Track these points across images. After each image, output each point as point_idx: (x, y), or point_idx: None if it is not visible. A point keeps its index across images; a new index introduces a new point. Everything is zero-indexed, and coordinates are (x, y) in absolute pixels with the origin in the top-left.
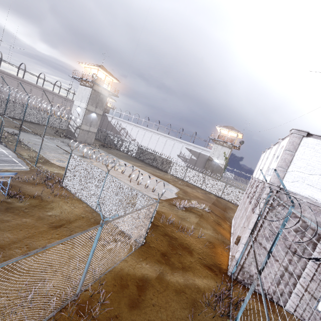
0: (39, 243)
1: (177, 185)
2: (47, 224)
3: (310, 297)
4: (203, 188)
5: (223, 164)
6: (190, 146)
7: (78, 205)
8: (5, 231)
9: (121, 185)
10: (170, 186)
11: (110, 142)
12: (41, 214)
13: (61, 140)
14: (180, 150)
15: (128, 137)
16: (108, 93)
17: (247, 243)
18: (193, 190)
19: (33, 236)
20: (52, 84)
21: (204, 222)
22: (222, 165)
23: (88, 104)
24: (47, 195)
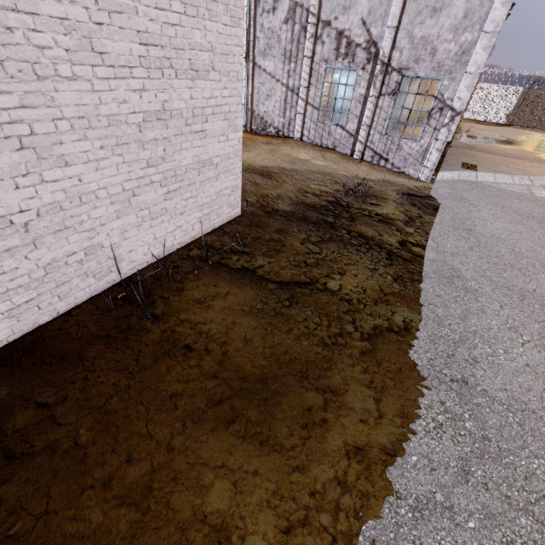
0: None
1: None
2: None
3: (312, 109)
4: None
5: None
6: None
7: None
8: None
9: None
10: None
11: None
12: None
13: None
14: None
15: None
16: None
17: (246, 74)
18: None
19: None
20: None
21: None
22: None
23: None
24: None
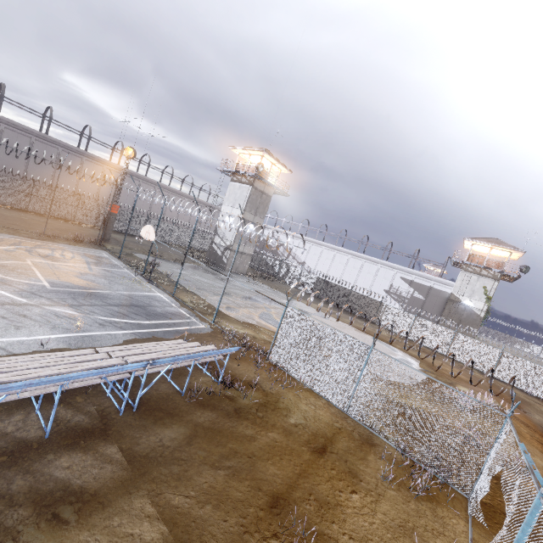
0: (322, 488)
1: (410, 351)
2: (304, 444)
3: None
4: (451, 357)
5: (482, 309)
6: (409, 275)
7: (316, 401)
8: (264, 461)
9: (407, 372)
10: (400, 354)
11: (267, 269)
12: (283, 422)
13: (206, 269)
14: (390, 281)
15: (292, 259)
16: (272, 191)
17: None
18: (438, 361)
19: (305, 474)
20: (180, 181)
21: (524, 441)
22: (480, 311)
23: (245, 211)
24: (265, 382)
